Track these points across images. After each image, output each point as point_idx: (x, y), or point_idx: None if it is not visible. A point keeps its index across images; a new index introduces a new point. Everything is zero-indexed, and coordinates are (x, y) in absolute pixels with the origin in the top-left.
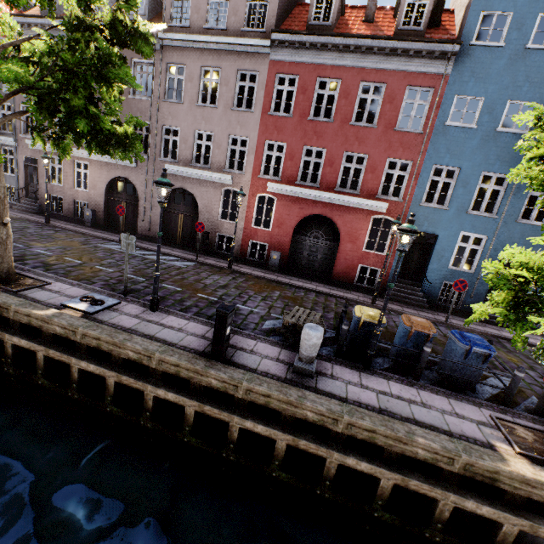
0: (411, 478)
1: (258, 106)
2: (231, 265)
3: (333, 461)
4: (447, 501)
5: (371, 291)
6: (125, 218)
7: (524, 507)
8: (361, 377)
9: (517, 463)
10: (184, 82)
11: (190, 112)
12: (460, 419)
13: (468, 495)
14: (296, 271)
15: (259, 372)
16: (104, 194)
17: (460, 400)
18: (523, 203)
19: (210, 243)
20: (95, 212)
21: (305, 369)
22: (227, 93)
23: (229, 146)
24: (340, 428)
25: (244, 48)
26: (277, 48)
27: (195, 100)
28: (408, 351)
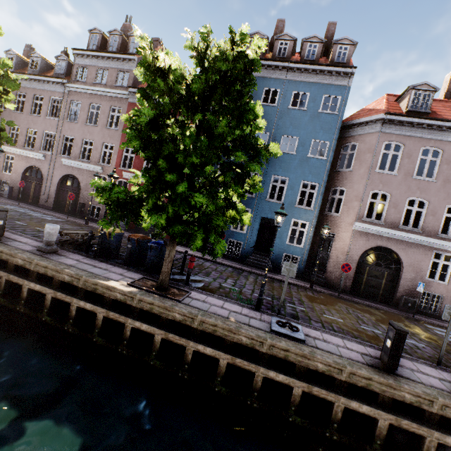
0: (59, 292)
1: (121, 127)
2: (88, 222)
3: (26, 287)
4: (73, 303)
5: (185, 246)
6: (33, 193)
7: (117, 309)
8: (84, 259)
9: (113, 282)
10: (80, 111)
11: (81, 128)
12: (118, 275)
13: (86, 300)
14: (140, 232)
15: (13, 247)
16: (22, 176)
17: (137, 273)
18: (268, 189)
19: (86, 211)
20: (13, 188)
21: (43, 248)
22: (104, 119)
23: (103, 149)
24: (33, 268)
25: (114, 95)
26: (133, 96)
27: (85, 121)
28: (130, 252)
